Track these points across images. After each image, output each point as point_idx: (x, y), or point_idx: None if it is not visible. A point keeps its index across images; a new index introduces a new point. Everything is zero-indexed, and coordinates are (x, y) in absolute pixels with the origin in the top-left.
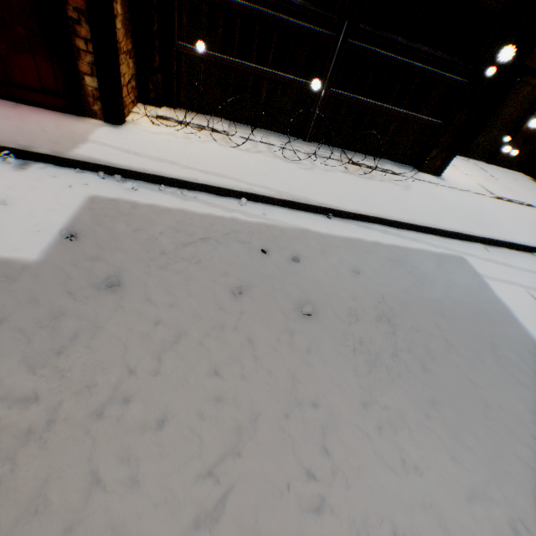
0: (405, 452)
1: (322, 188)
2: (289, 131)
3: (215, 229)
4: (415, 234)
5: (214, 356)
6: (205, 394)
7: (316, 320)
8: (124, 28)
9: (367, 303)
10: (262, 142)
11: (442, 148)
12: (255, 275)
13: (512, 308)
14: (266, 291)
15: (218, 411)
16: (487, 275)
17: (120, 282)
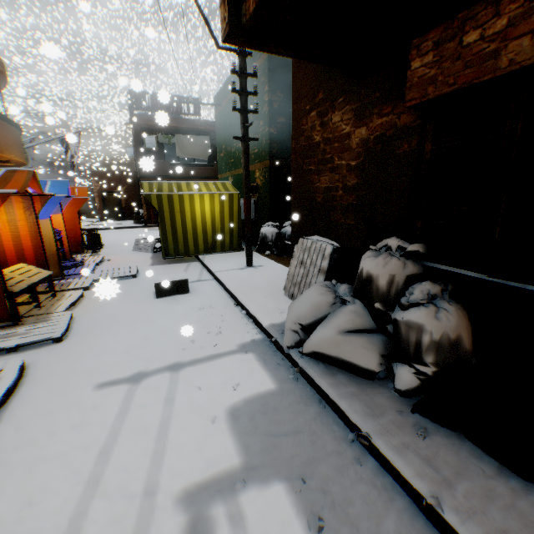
0: None
1: None
2: None
3: None
4: None
5: None
6: None
7: None
8: None
9: None
10: None
11: None
12: None
13: None
14: None
15: None
16: None
17: None
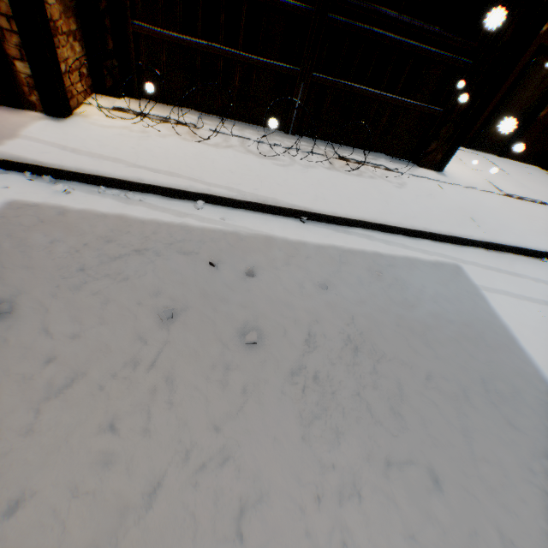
0: (349, 531)
1: (297, 187)
2: (264, 122)
3: (157, 238)
4: (405, 238)
5: (115, 404)
6: (89, 458)
7: (262, 350)
8: (61, 4)
9: (331, 326)
10: (237, 136)
11: (443, 140)
12: (195, 295)
13: (513, 327)
14: (205, 314)
15: (100, 483)
16: (485, 287)
17: (13, 308)
